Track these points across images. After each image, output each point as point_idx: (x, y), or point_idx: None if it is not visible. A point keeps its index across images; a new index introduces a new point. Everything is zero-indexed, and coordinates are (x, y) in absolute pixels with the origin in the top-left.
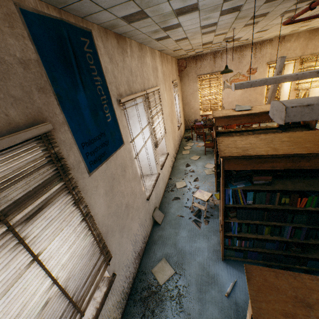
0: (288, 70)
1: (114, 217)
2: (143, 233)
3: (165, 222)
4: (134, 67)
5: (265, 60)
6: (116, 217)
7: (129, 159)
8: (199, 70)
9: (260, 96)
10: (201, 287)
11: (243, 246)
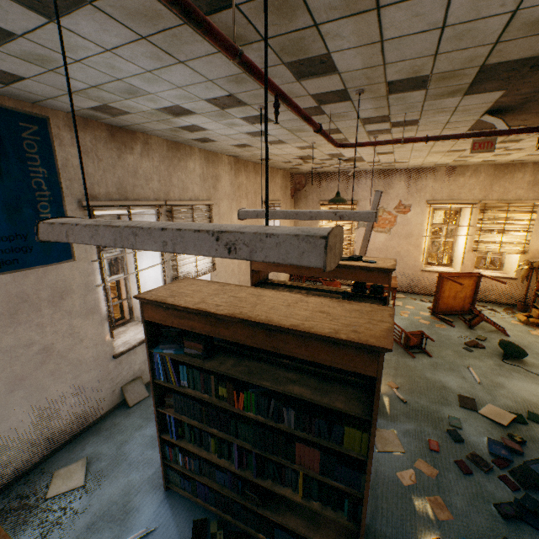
0: (464, 217)
1: (1, 354)
2: (80, 407)
3: (142, 405)
4: (148, 168)
5: (424, 195)
6: (7, 356)
7: (83, 284)
8: (324, 193)
9: (416, 250)
10: (97, 522)
11: (189, 468)
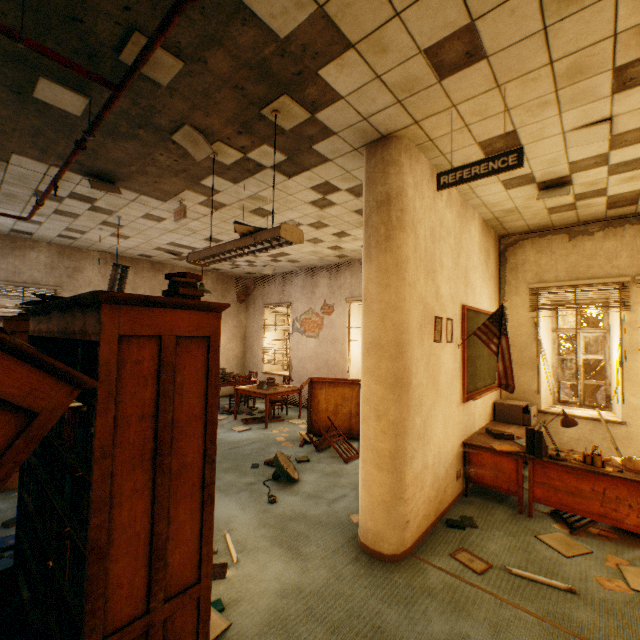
0: None
1: None
2: None
3: None
4: None
5: (344, 293)
6: None
7: None
8: (267, 296)
9: (342, 358)
10: None
11: None
